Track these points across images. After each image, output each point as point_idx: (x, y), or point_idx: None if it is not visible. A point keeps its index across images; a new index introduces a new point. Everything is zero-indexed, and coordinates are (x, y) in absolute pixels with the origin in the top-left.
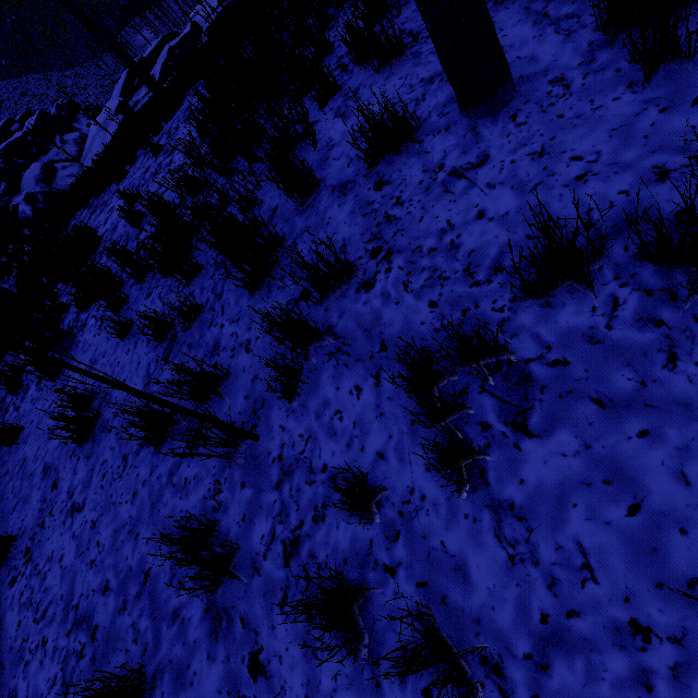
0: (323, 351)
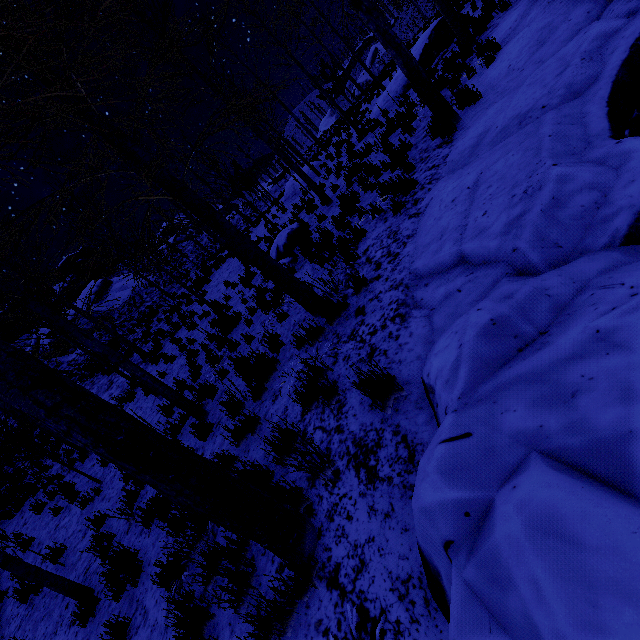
0: None
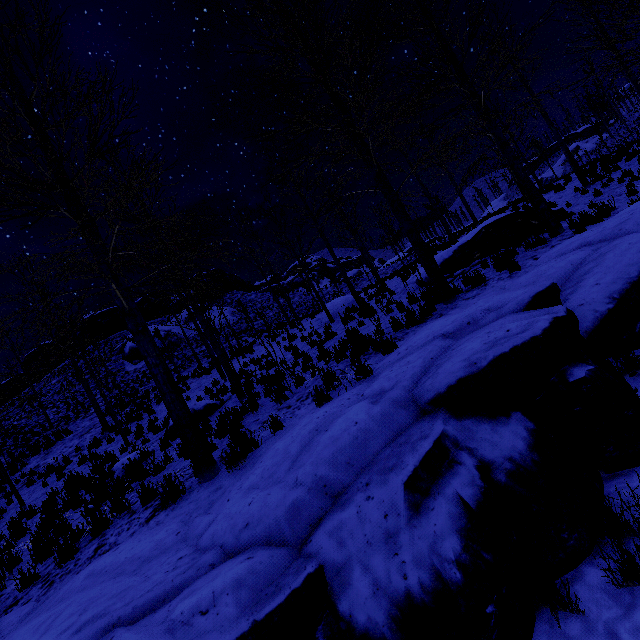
0: (633, 158)
